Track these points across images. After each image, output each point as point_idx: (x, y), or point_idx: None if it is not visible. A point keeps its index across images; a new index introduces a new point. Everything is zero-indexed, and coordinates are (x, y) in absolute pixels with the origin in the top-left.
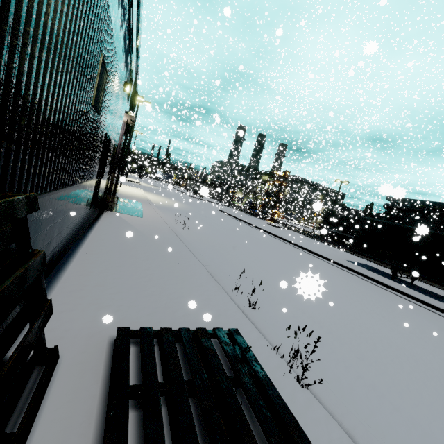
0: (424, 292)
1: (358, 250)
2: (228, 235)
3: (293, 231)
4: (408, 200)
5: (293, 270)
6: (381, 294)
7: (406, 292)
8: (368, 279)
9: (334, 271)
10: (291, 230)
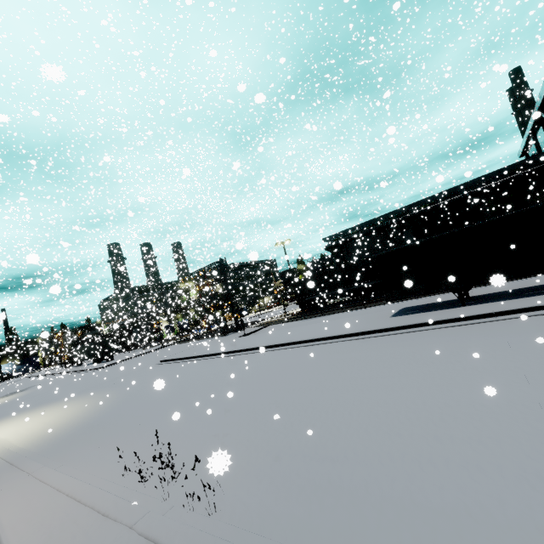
0: (502, 297)
1: (398, 295)
2: (254, 402)
3: (274, 325)
4: (342, 232)
5: (452, 385)
6: (529, 328)
7: (521, 307)
8: (465, 321)
9: (435, 339)
10: (271, 325)
